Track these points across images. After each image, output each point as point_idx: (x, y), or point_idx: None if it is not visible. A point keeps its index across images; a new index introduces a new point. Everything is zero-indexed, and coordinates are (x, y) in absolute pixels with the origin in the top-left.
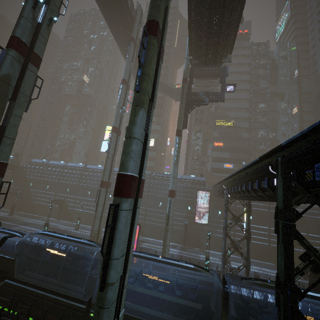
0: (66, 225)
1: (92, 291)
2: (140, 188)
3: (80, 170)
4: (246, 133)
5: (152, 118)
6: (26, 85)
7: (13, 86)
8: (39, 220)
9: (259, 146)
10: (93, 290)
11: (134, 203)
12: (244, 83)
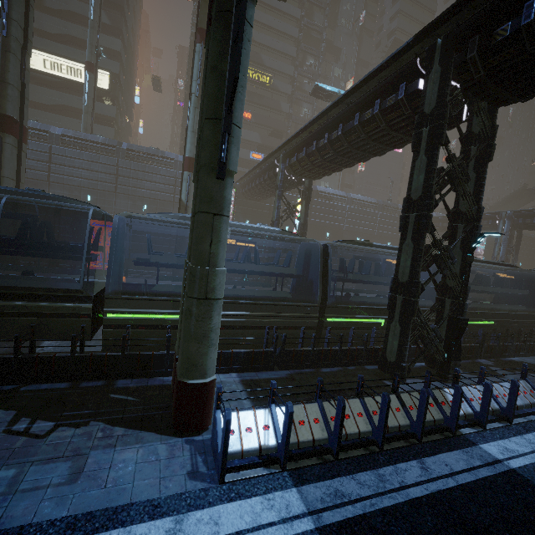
0: None
1: (90, 289)
2: None
3: None
4: (287, 104)
5: None
6: None
7: None
8: None
9: None
10: (92, 289)
11: None
12: (294, 3)
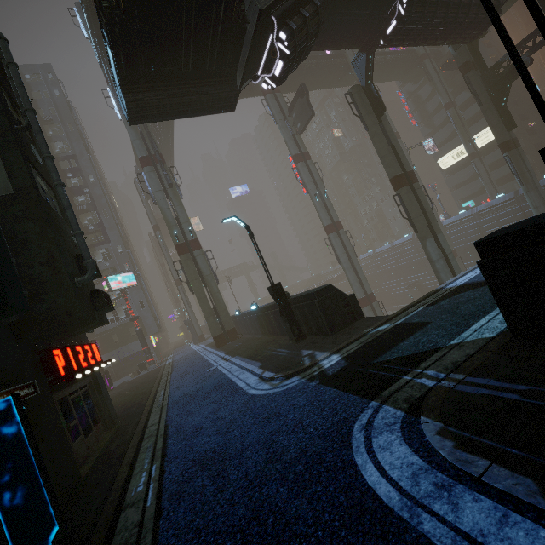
0: None
1: None
2: None
3: (411, 243)
4: None
5: (439, 230)
6: (347, 244)
7: (344, 252)
8: None
9: None
10: None
11: None
12: None
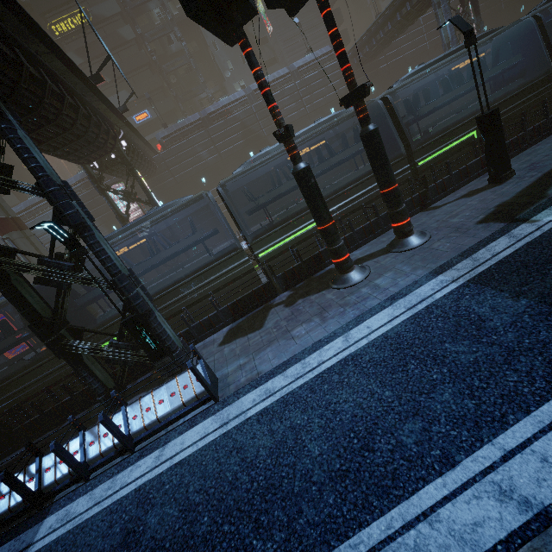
0: None
1: None
2: None
3: None
4: (126, 26)
5: None
6: None
7: None
8: None
9: (170, 47)
10: None
11: None
12: None
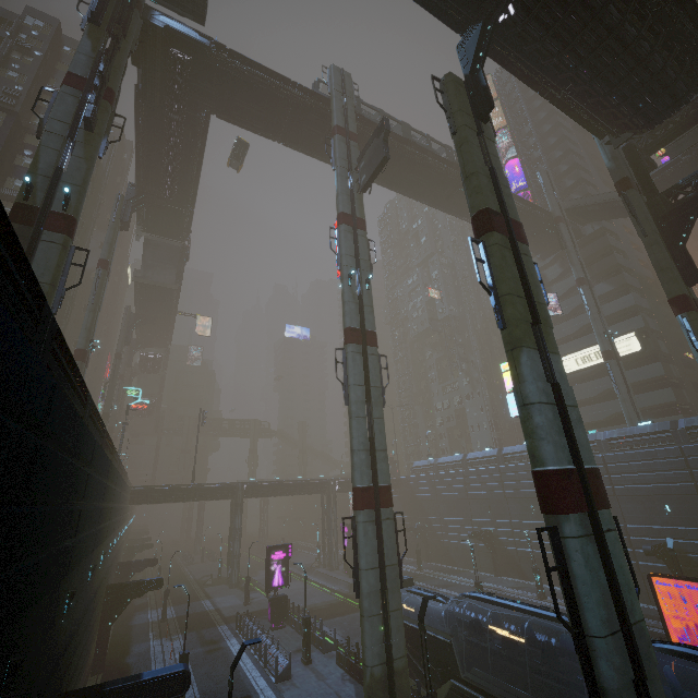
0: (517, 588)
1: None
2: (589, 489)
3: (493, 462)
4: None
5: (555, 347)
6: (373, 374)
7: (363, 385)
8: (465, 578)
9: None
10: None
11: (591, 521)
12: None
